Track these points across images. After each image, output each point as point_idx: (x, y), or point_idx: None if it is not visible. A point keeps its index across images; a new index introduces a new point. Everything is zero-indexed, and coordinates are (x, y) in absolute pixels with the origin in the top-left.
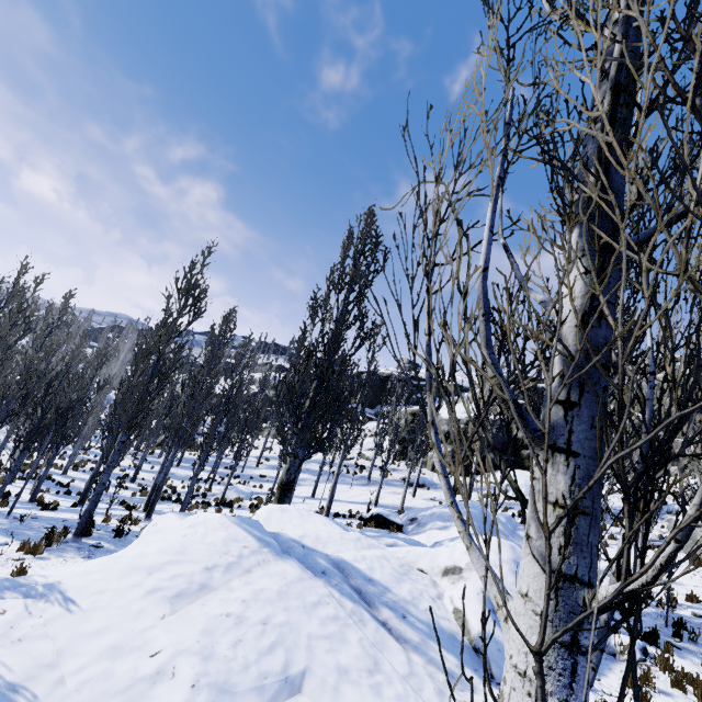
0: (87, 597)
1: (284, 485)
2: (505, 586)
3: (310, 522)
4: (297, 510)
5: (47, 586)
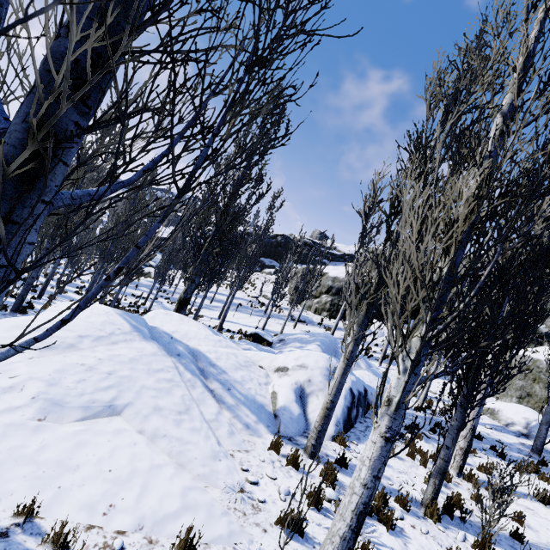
0: None
1: (182, 301)
2: (313, 382)
3: (187, 325)
4: (180, 316)
5: None
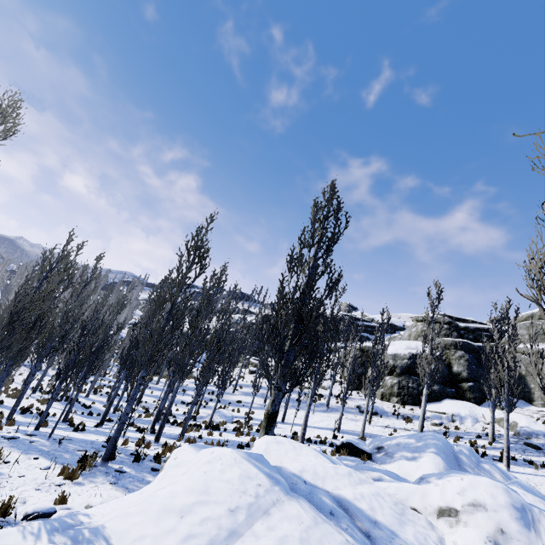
0: (128, 544)
1: (270, 415)
2: (510, 534)
3: (303, 455)
4: (290, 442)
5: (93, 530)
